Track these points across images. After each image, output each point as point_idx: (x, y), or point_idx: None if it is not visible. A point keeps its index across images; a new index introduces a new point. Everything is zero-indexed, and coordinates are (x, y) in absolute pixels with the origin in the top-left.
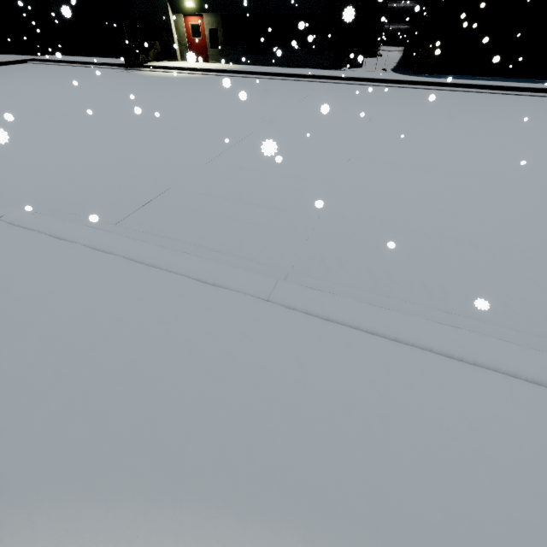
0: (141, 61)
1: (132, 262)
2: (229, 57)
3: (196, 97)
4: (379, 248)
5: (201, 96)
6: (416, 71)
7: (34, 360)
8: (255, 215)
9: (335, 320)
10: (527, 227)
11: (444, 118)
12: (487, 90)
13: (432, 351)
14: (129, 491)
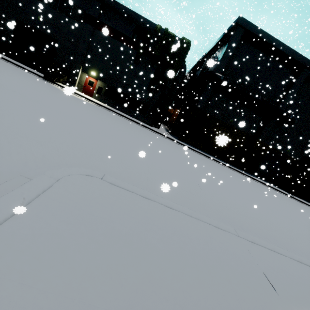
0: (55, 80)
1: (187, 216)
2: (104, 100)
3: (103, 117)
4: (233, 216)
5: (105, 118)
6: (179, 139)
7: (208, 263)
8: (190, 196)
9: (259, 244)
10: (254, 213)
11: (201, 163)
12: (202, 155)
13: (282, 254)
14: (282, 309)
